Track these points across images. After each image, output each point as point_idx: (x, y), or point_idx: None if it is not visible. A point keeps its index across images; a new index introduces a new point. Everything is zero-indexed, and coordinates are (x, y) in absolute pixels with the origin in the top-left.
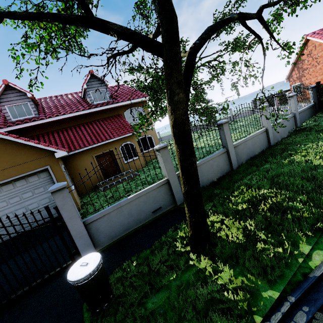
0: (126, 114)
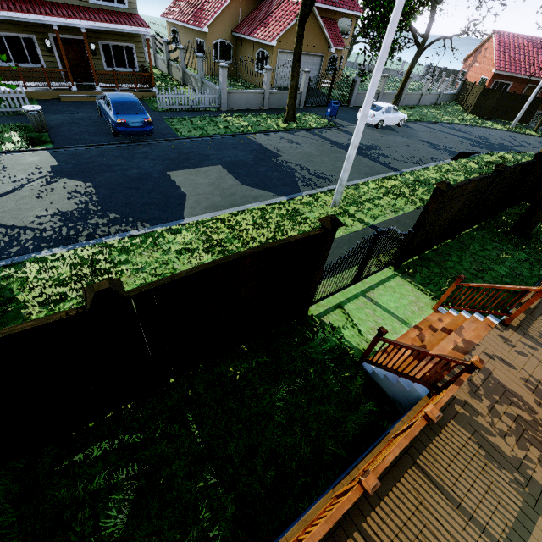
0: (339, 23)
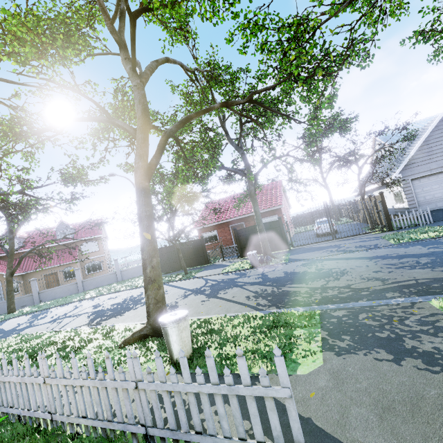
0: (83, 246)
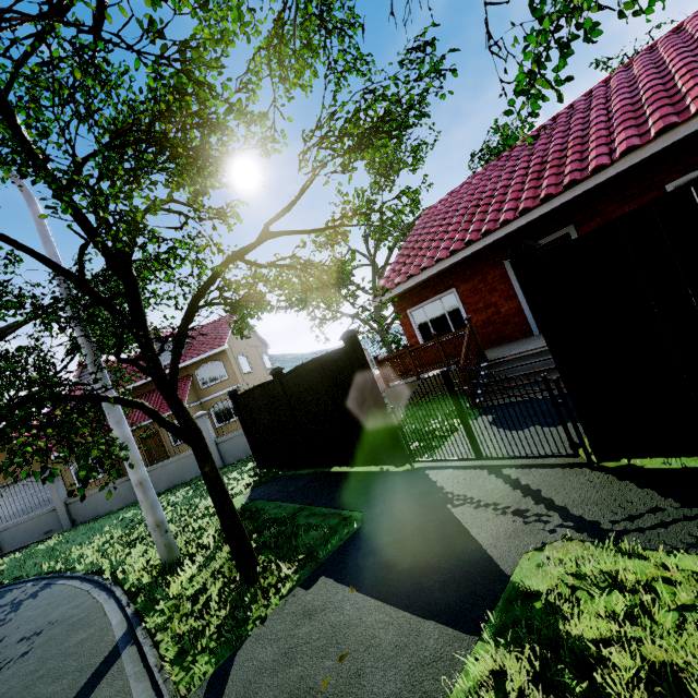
0: (200, 373)
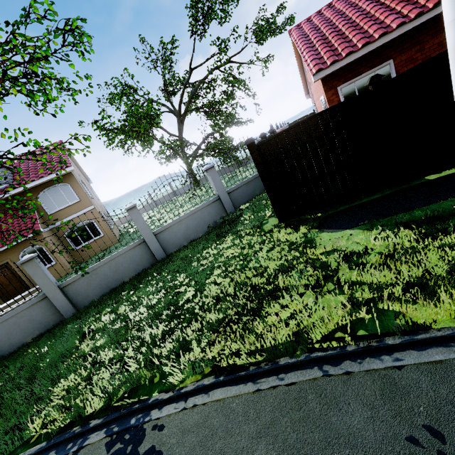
0: (42, 198)
